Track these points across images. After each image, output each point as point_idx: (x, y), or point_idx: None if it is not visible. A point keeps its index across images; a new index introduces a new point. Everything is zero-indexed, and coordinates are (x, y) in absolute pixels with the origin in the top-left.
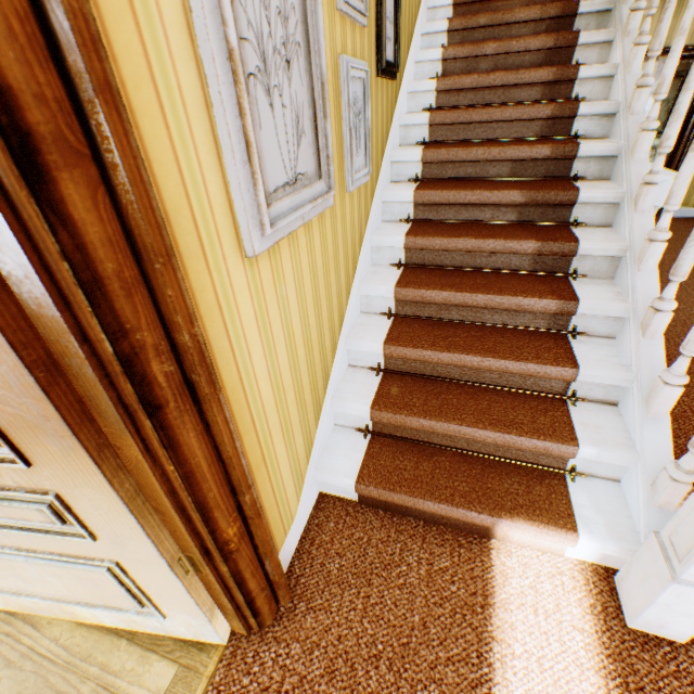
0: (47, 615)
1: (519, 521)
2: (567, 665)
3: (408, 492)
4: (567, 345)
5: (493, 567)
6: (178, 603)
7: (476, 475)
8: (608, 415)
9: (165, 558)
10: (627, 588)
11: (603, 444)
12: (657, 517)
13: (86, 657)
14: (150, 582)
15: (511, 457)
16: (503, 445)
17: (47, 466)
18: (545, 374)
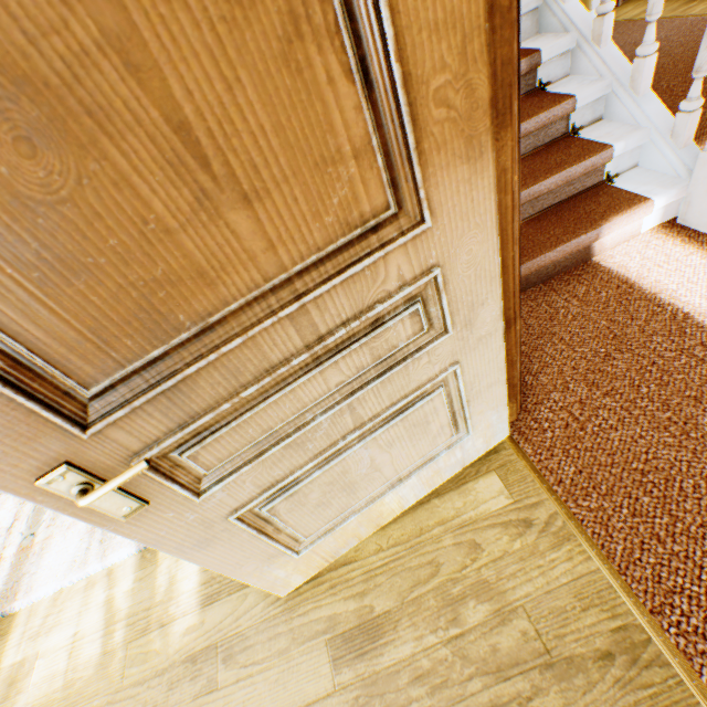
0: (347, 550)
1: (613, 219)
2: (703, 272)
3: (529, 259)
4: (548, 94)
5: (611, 269)
6: (489, 396)
7: (557, 221)
8: (605, 126)
9: (502, 319)
10: (694, 213)
11: (622, 137)
12: (686, 154)
13: (419, 533)
14: (475, 379)
15: (565, 197)
16: (562, 185)
17: (442, 217)
18: (554, 118)
